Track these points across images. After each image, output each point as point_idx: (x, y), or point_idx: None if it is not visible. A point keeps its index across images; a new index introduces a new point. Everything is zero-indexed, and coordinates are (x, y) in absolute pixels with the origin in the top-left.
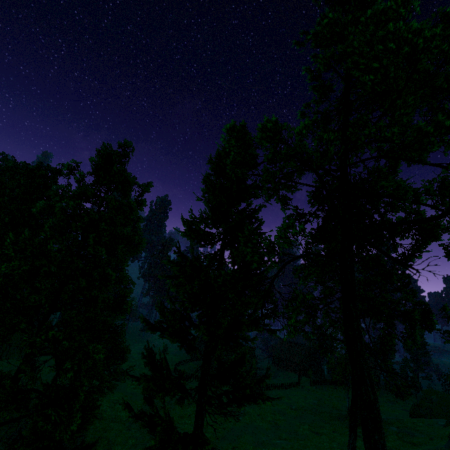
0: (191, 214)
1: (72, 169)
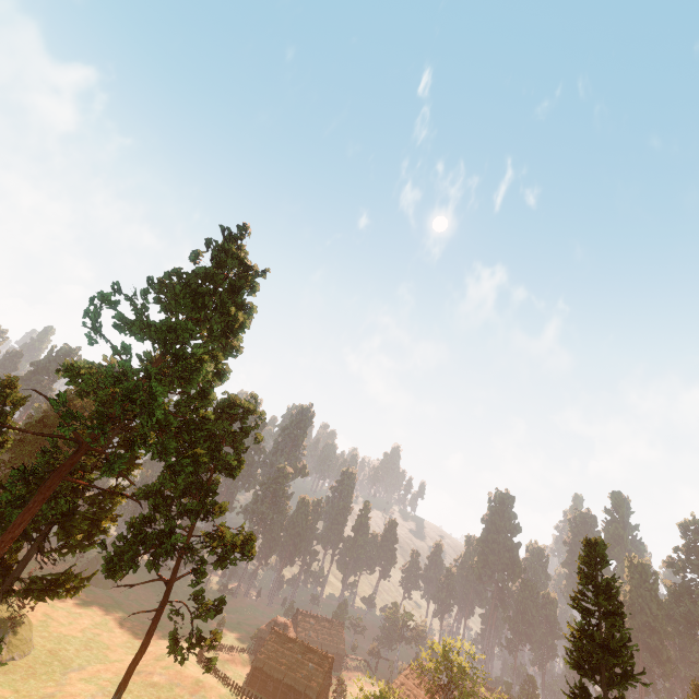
0: None
1: None
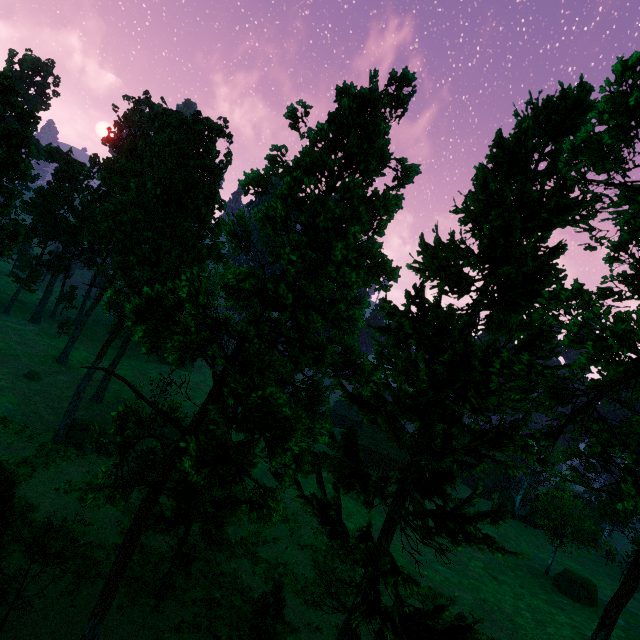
0: (437, 236)
1: (296, 119)
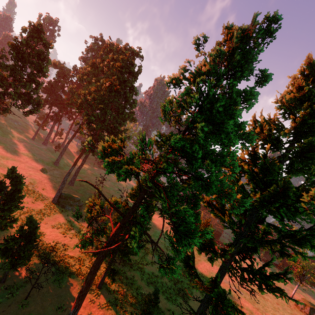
0: (263, 116)
1: (199, 44)
